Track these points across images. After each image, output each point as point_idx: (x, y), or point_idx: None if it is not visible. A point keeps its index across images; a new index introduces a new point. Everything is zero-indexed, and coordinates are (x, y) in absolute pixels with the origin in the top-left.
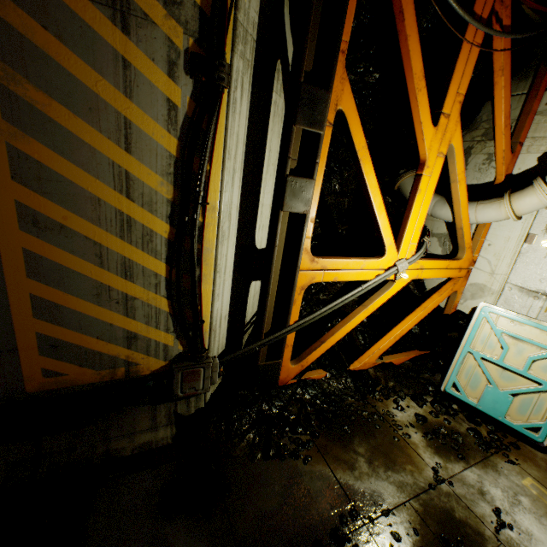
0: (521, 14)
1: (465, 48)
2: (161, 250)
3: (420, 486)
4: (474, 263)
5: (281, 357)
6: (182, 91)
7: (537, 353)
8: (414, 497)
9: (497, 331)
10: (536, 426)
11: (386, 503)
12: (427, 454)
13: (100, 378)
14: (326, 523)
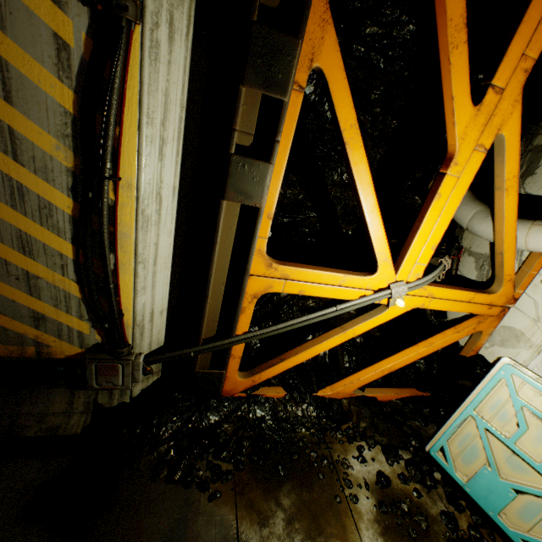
0: None
1: None
2: (64, 228)
3: None
4: (515, 301)
5: (225, 368)
6: (74, 23)
7: None
8: None
9: (517, 402)
10: None
11: None
12: (370, 532)
13: (8, 352)
14: None
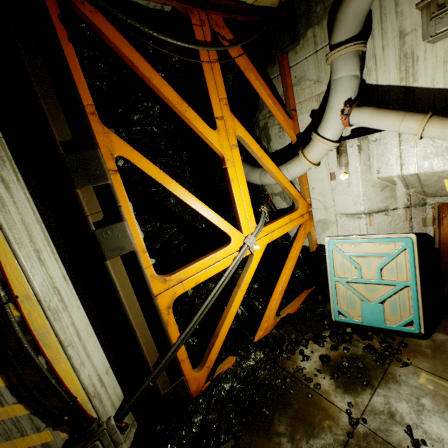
0: (245, 24)
1: (206, 66)
2: None
3: (341, 441)
4: (311, 205)
5: (182, 374)
6: None
7: (380, 261)
8: None
9: (346, 256)
10: (409, 321)
11: None
12: (338, 397)
13: None
14: None
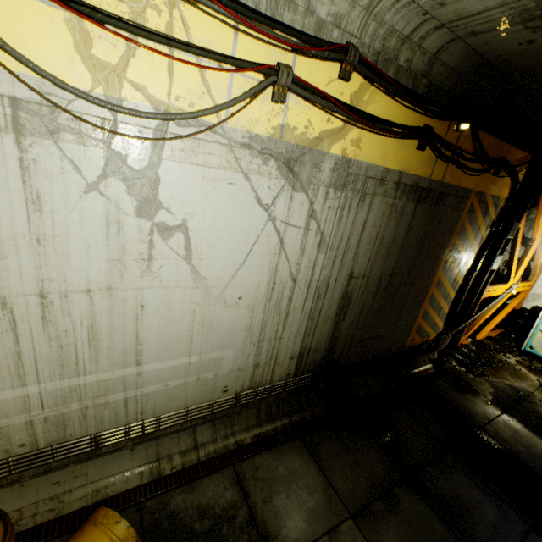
0: None
1: None
2: (456, 289)
3: (536, 386)
4: (535, 282)
5: (462, 333)
6: (486, 233)
7: None
8: (537, 389)
9: None
10: None
11: (528, 391)
12: (531, 375)
13: (420, 341)
14: (513, 395)
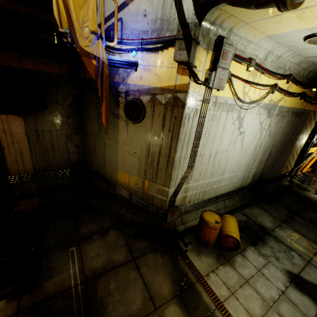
0: None
1: None
2: (300, 149)
3: None
4: None
5: (299, 169)
6: (313, 126)
7: None
8: None
9: None
10: None
11: None
12: None
13: (285, 172)
14: None
